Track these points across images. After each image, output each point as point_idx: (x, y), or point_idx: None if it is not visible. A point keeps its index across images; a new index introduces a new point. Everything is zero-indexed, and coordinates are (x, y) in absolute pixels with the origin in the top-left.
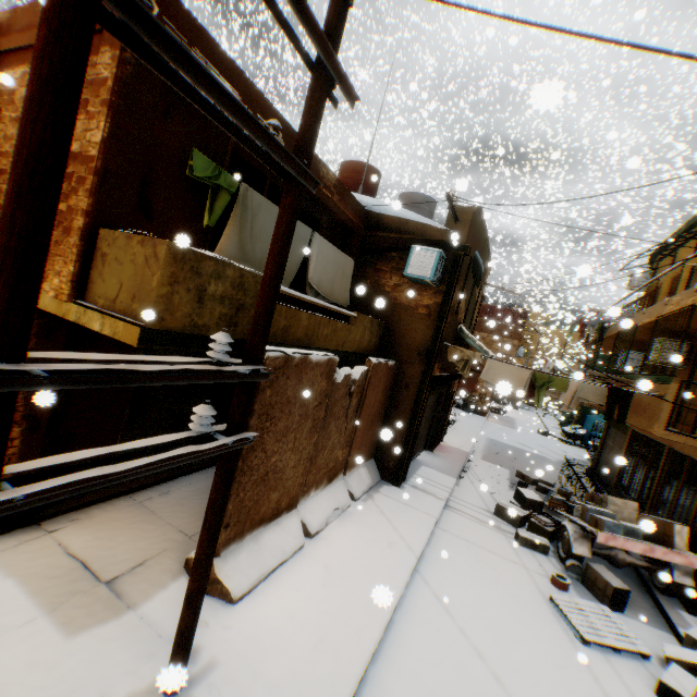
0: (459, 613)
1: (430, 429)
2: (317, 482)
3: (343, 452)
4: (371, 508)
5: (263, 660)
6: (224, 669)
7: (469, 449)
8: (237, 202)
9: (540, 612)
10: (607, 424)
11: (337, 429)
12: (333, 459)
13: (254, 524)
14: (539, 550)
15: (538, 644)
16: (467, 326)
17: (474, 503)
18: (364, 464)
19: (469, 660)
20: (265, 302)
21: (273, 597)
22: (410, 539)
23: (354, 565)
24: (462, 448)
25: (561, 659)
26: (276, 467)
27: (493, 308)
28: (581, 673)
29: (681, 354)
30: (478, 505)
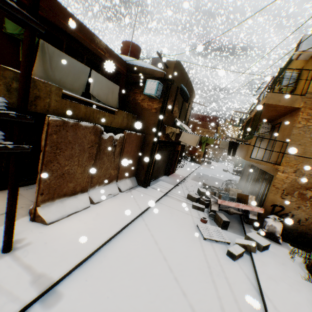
0: (153, 230)
1: (167, 166)
2: (99, 183)
3: (114, 171)
4: (129, 195)
5: (53, 243)
6: (34, 245)
7: (186, 175)
8: (39, 49)
9: (190, 230)
10: (245, 163)
11: (108, 160)
12: (108, 173)
13: (60, 195)
14: (200, 210)
15: (184, 240)
16: (182, 120)
17: (179, 194)
18: (129, 178)
19: (150, 244)
20: (22, 84)
21: (67, 223)
22: (141, 205)
23: (110, 213)
24: (183, 175)
25: (191, 244)
26: (69, 172)
27: (204, 116)
28: (197, 249)
29: (268, 129)
30: (181, 195)
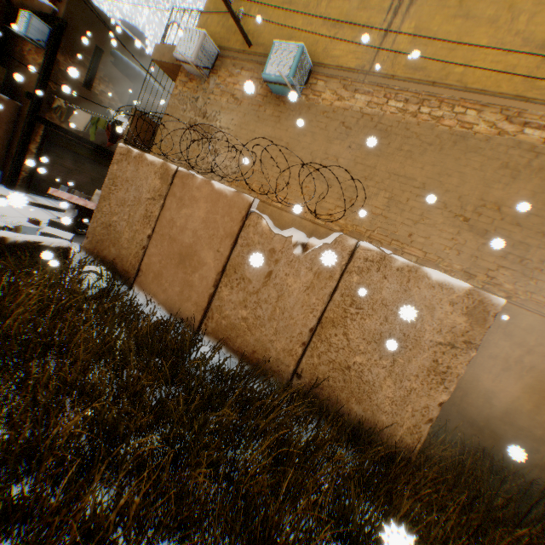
0: None
1: None
2: None
3: None
4: None
5: None
6: None
7: None
8: None
9: None
10: None
11: None
12: None
13: None
14: None
15: None
16: None
17: None
18: None
19: None
20: None
21: None
22: None
23: None
24: None
25: None
26: None
27: None
28: None
29: None
30: None
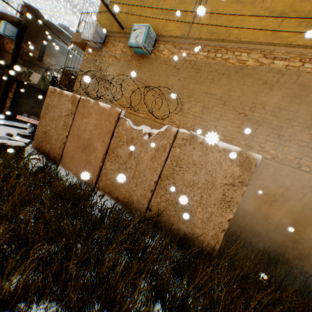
0: None
1: None
2: None
3: None
4: None
5: None
6: None
7: None
8: None
9: None
10: None
11: None
12: None
13: None
14: None
15: None
16: None
17: None
18: None
19: None
20: None
21: None
22: None
23: None
24: None
25: None
26: None
27: None
28: None
29: None
30: None
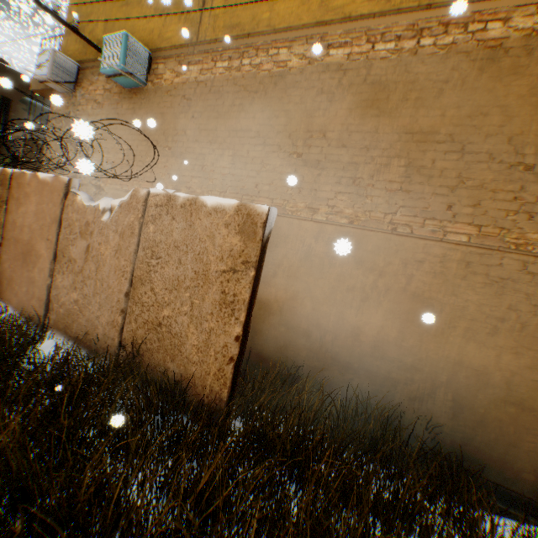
0: None
1: None
2: None
3: None
4: None
5: None
6: None
7: None
8: None
9: None
10: None
11: None
12: None
13: None
14: None
15: None
16: None
17: None
18: None
19: None
20: None
21: None
22: None
23: None
24: None
25: None
26: None
27: None
28: None
29: None
30: None
